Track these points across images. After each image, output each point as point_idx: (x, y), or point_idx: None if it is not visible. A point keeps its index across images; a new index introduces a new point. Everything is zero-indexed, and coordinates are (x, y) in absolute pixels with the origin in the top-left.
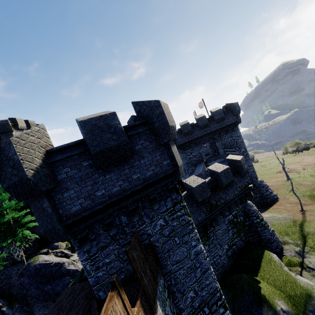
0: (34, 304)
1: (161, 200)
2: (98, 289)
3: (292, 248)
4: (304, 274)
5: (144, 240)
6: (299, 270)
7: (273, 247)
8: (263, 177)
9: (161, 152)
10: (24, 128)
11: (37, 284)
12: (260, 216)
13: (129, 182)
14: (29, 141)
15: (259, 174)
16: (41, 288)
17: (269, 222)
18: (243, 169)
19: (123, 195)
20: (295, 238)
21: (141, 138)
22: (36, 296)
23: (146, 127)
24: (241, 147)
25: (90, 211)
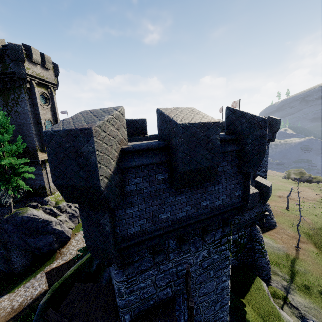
0: (12, 250)
1: (212, 230)
2: (125, 312)
3: (279, 280)
4: (285, 309)
5: (184, 269)
6: (281, 304)
7: (263, 275)
8: None
9: (237, 181)
10: (38, 62)
11: (21, 234)
12: (262, 244)
13: (196, 209)
14: (109, 134)
15: None
16: (23, 239)
17: None
18: (268, 196)
19: (186, 224)
20: (284, 271)
21: (224, 158)
22: (17, 244)
23: (235, 147)
24: (263, 167)
25: (149, 237)
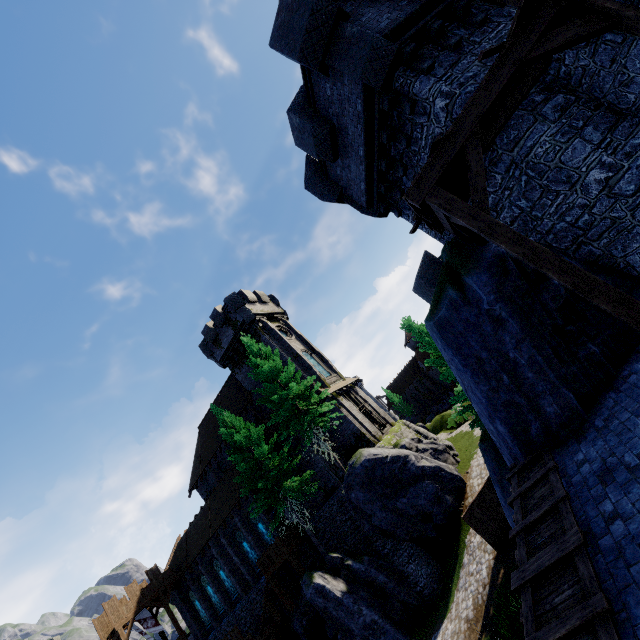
0: (393, 554)
1: None
2: None
3: None
4: None
5: None
6: None
7: None
8: None
9: None
10: (255, 300)
11: (381, 500)
12: None
13: None
14: None
15: None
16: (390, 508)
17: None
18: None
19: None
20: None
21: None
22: (390, 528)
23: None
24: None
25: (405, 16)
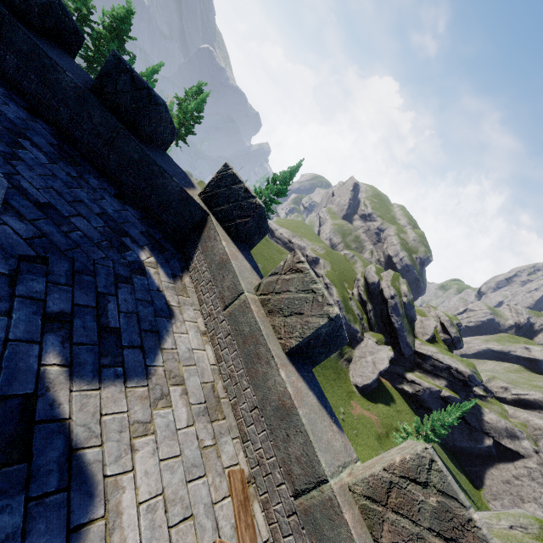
0: None
1: None
2: None
3: None
4: None
5: None
6: None
7: None
8: None
9: None
10: None
11: None
12: None
13: None
14: None
15: None
16: None
17: None
18: None
19: None
20: None
21: None
22: None
23: None
24: None
25: None
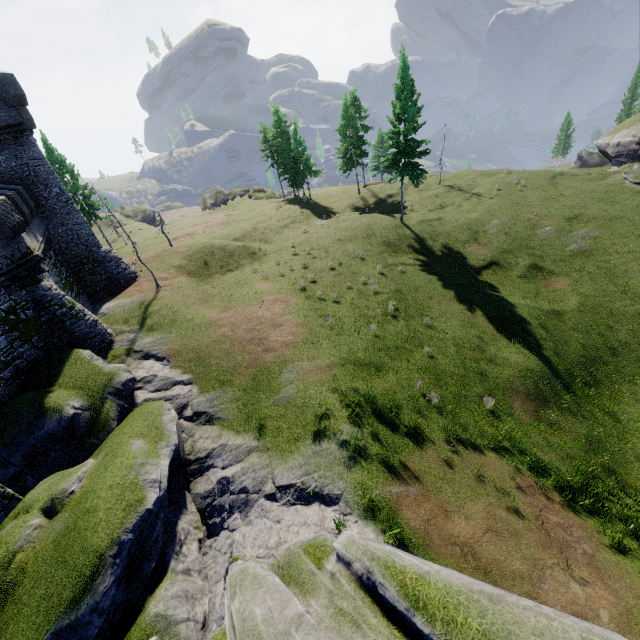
0: None
1: None
2: None
3: (126, 337)
4: (127, 361)
5: None
6: (124, 359)
7: (96, 344)
8: (147, 249)
9: None
10: None
11: None
12: (67, 304)
13: None
14: None
15: (143, 246)
16: None
17: (110, 312)
18: (5, 222)
19: None
20: (134, 324)
21: None
22: None
23: None
24: (52, 185)
25: None
